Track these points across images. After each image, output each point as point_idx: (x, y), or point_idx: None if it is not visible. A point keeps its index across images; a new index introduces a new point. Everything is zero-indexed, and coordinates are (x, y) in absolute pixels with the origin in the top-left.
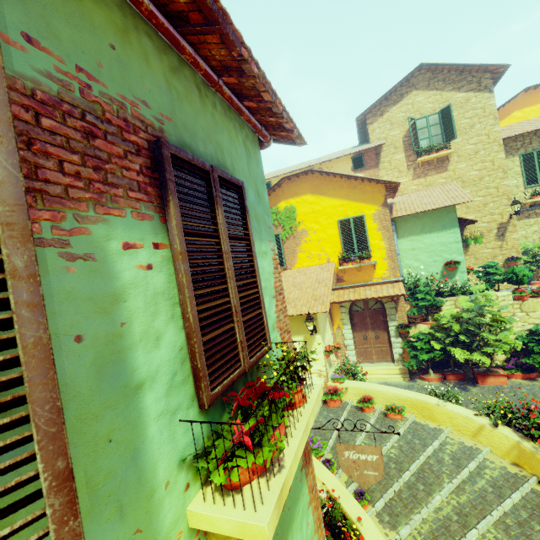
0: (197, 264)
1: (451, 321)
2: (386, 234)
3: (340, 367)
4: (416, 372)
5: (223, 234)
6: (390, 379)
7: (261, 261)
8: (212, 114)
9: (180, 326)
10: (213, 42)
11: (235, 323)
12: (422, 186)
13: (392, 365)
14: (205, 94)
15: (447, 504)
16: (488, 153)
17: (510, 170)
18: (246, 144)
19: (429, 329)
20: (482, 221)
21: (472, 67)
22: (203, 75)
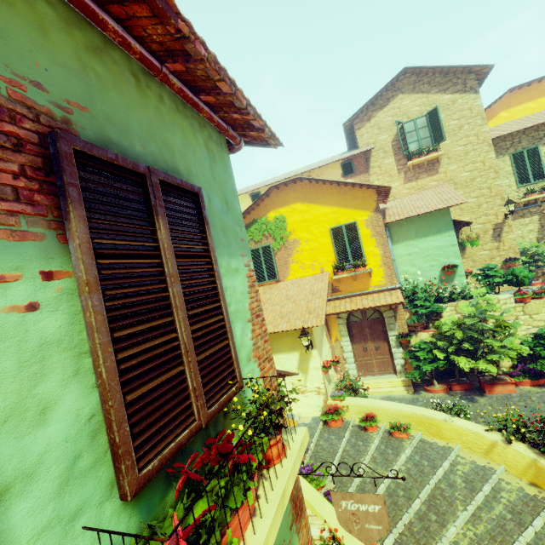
0: (125, 294)
1: (453, 327)
2: (380, 241)
3: (340, 383)
4: (420, 383)
5: (166, 252)
6: (393, 392)
7: (231, 280)
8: (156, 108)
9: (90, 383)
10: (144, 16)
11: (186, 365)
12: (414, 190)
13: (395, 377)
14: (146, 84)
15: (463, 536)
16: (478, 154)
17: (502, 169)
18: (209, 146)
19: (430, 337)
20: (477, 222)
21: (456, 69)
22: (140, 60)
